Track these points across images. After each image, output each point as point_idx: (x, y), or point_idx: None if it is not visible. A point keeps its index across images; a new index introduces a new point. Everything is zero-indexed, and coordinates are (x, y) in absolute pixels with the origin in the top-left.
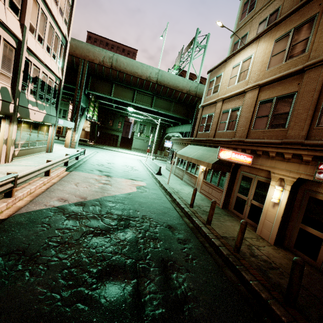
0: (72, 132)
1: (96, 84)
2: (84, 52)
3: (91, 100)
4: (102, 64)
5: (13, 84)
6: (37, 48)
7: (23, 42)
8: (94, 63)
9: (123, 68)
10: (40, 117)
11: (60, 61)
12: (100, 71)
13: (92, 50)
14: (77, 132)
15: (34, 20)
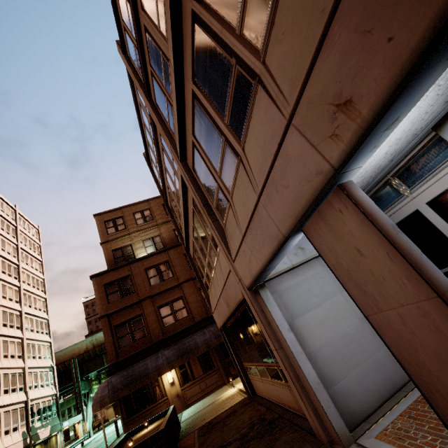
0: (82, 424)
1: (90, 365)
2: (71, 353)
3: (91, 381)
4: (87, 350)
5: (27, 425)
6: (35, 394)
7: (28, 400)
8: (81, 354)
9: (103, 341)
10: (47, 432)
11: (52, 382)
12: (88, 355)
13: (76, 347)
14: (88, 420)
15: (31, 382)
